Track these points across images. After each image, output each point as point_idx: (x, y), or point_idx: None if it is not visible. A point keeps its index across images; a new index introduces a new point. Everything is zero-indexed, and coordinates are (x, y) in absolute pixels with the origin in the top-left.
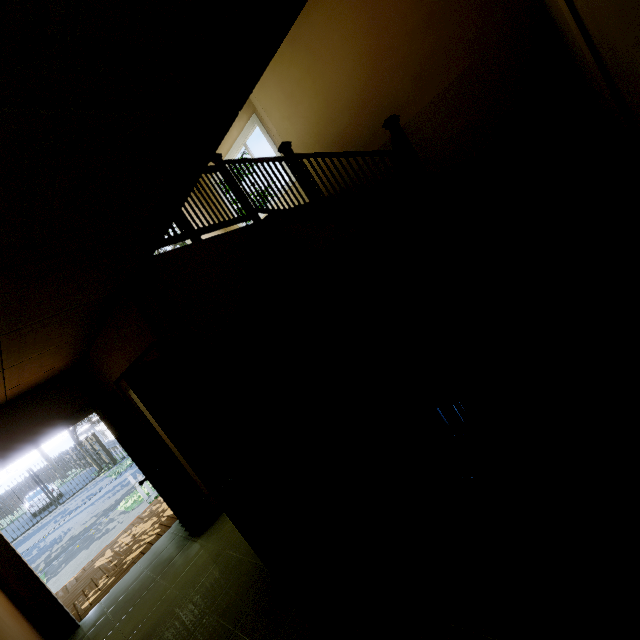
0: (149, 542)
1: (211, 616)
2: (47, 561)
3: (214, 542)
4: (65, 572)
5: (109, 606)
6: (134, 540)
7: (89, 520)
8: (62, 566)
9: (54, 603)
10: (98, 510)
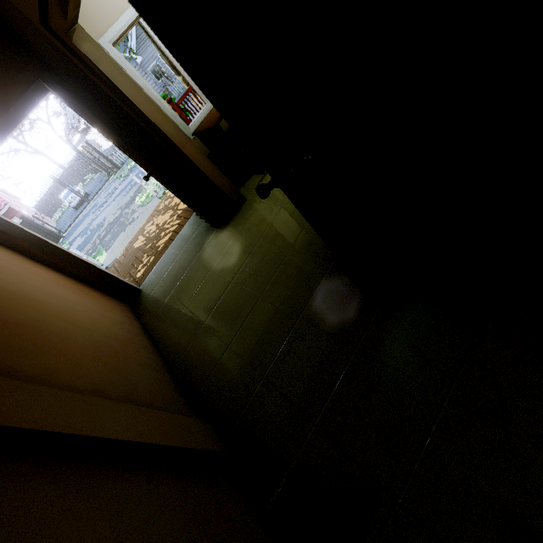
0: (173, 231)
1: (265, 300)
2: (100, 238)
3: (242, 234)
4: (115, 246)
5: (158, 278)
6: (159, 229)
7: (117, 212)
8: (111, 242)
9: (112, 278)
10: (120, 204)
